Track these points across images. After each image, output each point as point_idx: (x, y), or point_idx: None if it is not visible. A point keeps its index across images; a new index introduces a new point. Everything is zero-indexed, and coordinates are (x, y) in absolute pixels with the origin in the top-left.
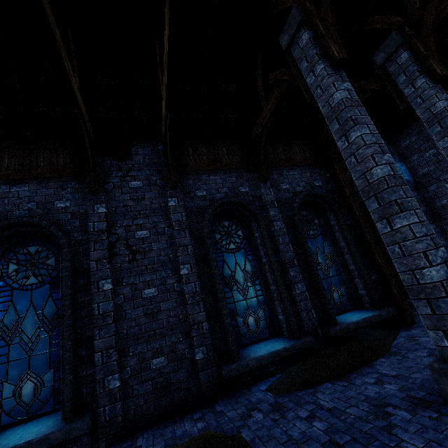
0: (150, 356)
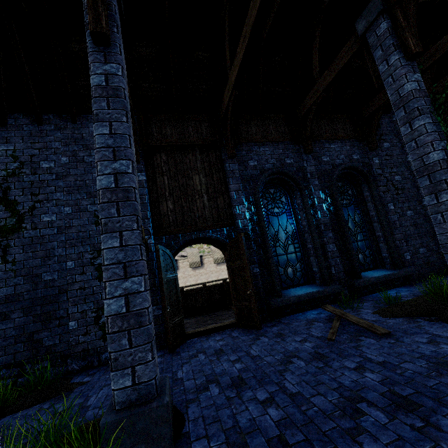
0: (418, 247)
